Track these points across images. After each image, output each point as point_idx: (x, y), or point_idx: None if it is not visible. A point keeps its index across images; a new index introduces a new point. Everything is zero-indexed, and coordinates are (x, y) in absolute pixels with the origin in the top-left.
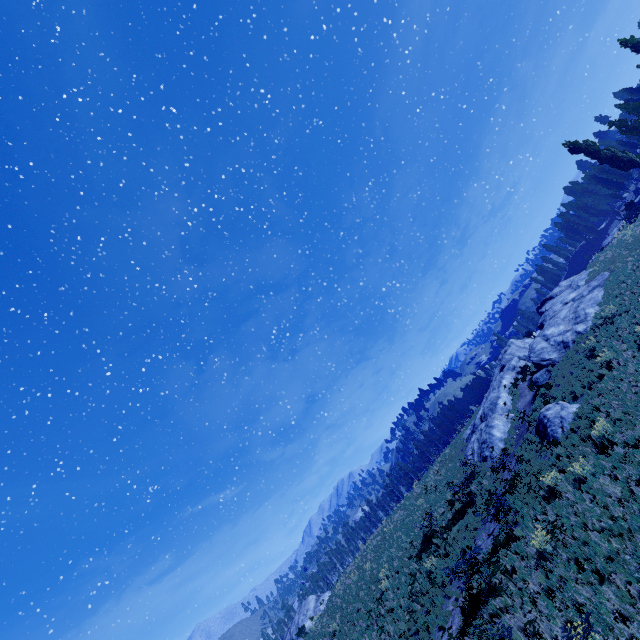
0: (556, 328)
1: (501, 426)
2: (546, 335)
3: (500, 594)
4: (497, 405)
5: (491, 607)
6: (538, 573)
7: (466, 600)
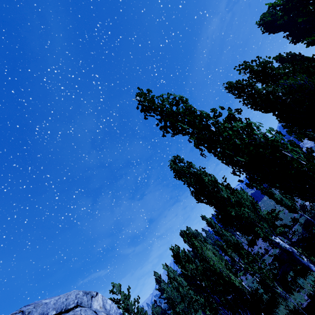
0: (308, 145)
1: None
2: (305, 146)
3: None
4: None
5: None
6: None
7: None
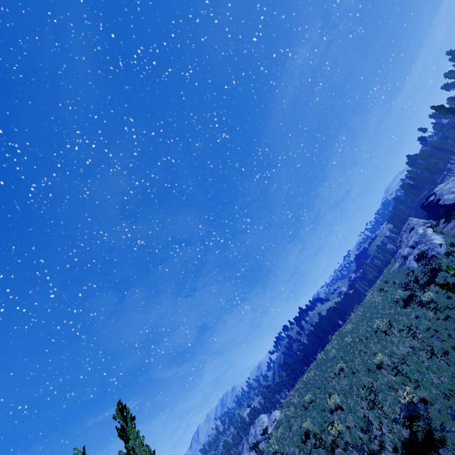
0: None
1: (439, 238)
2: (454, 191)
3: None
4: (427, 233)
5: None
6: None
7: None
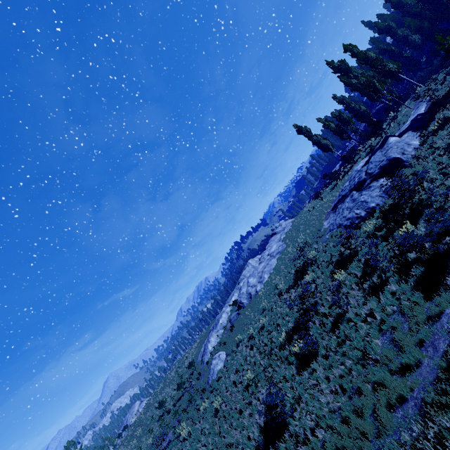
0: (253, 279)
1: (213, 342)
2: (248, 282)
3: None
4: (218, 323)
5: None
6: None
7: None
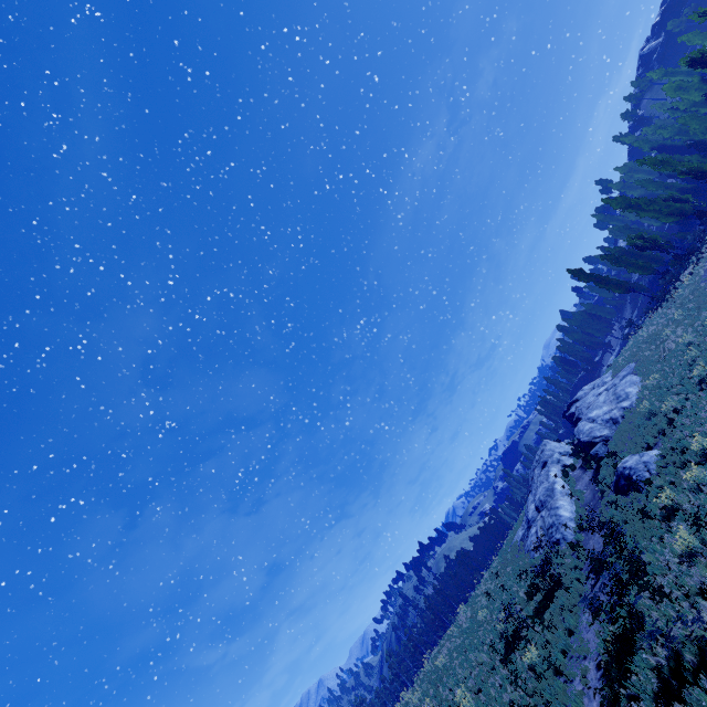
0: (599, 410)
1: (567, 506)
2: (591, 417)
3: (663, 600)
4: (555, 489)
5: (652, 628)
6: (699, 564)
7: (612, 642)
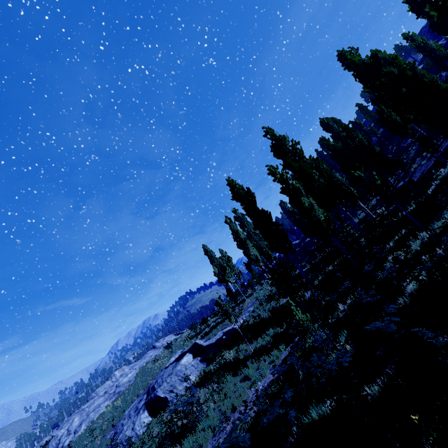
0: (78, 420)
1: None
2: (72, 421)
3: None
4: None
5: None
6: None
7: None
